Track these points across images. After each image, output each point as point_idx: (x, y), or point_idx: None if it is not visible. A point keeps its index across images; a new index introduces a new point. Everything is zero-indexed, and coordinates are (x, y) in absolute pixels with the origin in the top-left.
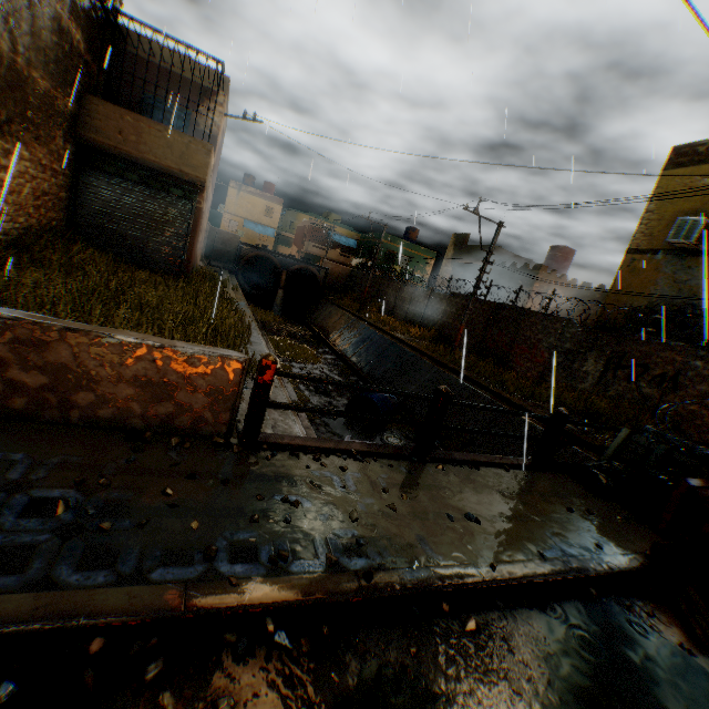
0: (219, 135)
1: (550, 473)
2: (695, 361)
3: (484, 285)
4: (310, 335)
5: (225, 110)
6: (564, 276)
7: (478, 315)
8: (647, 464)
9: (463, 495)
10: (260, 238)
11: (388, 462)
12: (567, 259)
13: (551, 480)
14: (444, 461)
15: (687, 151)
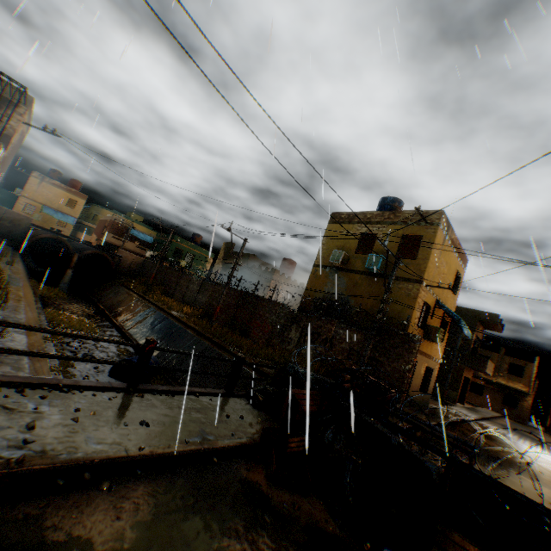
0: (17, 136)
1: (230, 398)
2: (340, 330)
3: (237, 278)
4: (95, 310)
5: (27, 118)
6: (290, 277)
7: (232, 299)
8: (285, 386)
9: (148, 411)
10: (60, 224)
11: (94, 393)
12: (292, 267)
13: (228, 401)
14: (147, 391)
15: (338, 216)
